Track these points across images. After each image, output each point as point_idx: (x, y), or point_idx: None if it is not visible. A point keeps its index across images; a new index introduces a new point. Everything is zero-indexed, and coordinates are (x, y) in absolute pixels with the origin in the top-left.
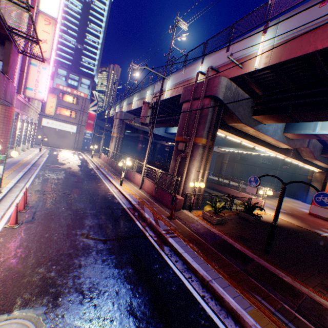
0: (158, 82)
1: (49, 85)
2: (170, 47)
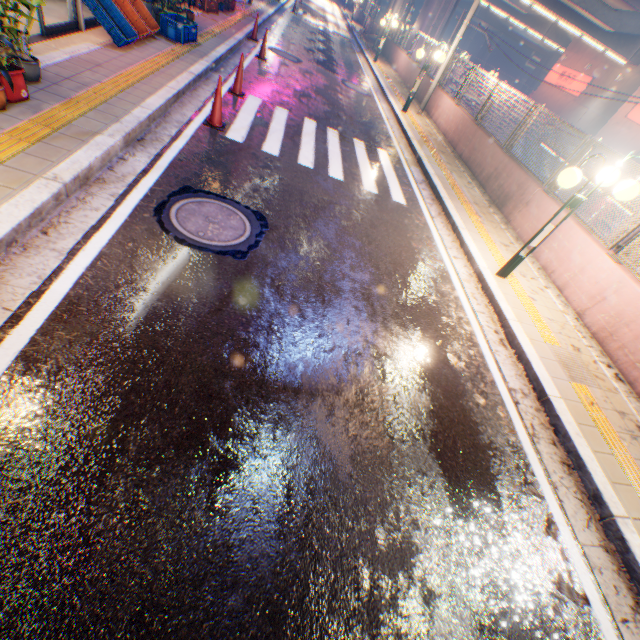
0: None
1: None
2: None
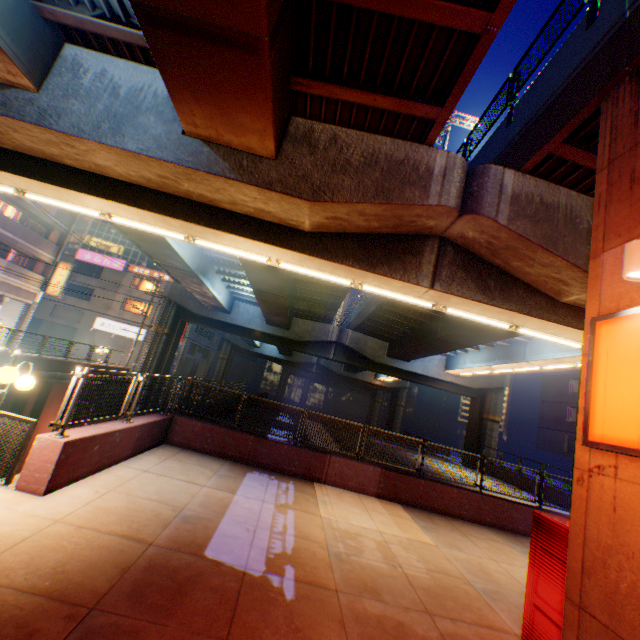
0: None
1: (120, 268)
2: None
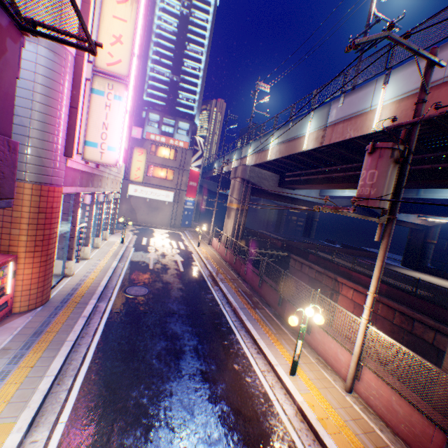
0: (341, 97)
1: (137, 136)
2: (369, 15)
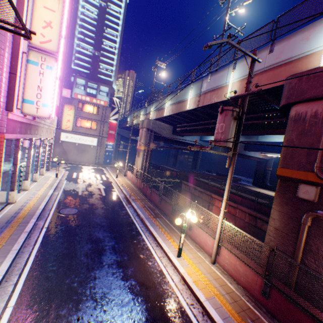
0: (209, 75)
1: (67, 96)
2: (224, 24)
